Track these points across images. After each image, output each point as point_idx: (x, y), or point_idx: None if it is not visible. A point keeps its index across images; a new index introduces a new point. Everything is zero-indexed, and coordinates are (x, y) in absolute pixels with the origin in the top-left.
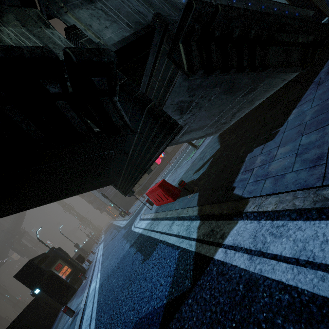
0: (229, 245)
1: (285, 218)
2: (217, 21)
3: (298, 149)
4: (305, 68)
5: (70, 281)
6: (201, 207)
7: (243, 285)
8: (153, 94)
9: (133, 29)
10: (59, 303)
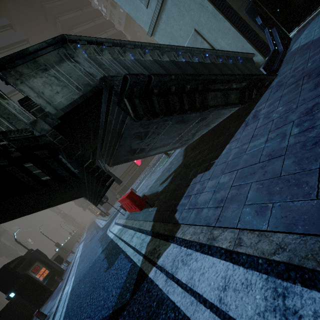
0: (159, 266)
1: (193, 248)
2: (153, 84)
3: (216, 186)
4: (244, 104)
5: (47, 282)
6: (155, 223)
7: (156, 303)
8: (112, 127)
9: (82, 91)
10: (34, 306)
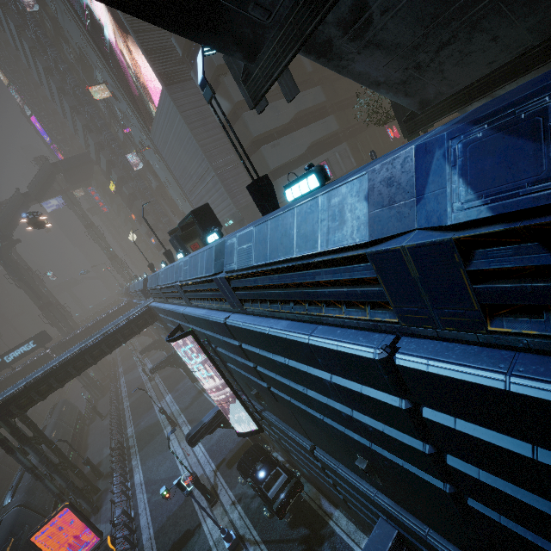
0: None
1: None
2: None
3: None
4: None
5: None
6: None
7: None
8: None
9: None
10: None
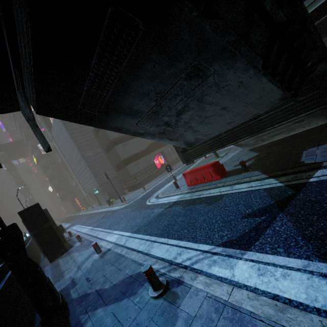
0: (319, 176)
1: None
2: None
3: None
4: None
5: None
6: (270, 173)
7: None
8: None
9: None
10: (47, 257)
